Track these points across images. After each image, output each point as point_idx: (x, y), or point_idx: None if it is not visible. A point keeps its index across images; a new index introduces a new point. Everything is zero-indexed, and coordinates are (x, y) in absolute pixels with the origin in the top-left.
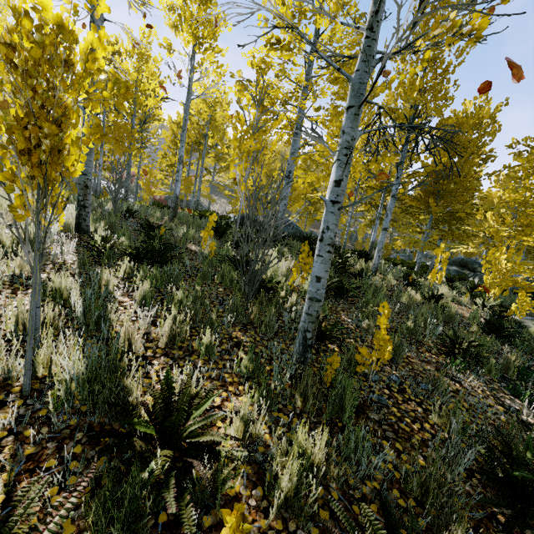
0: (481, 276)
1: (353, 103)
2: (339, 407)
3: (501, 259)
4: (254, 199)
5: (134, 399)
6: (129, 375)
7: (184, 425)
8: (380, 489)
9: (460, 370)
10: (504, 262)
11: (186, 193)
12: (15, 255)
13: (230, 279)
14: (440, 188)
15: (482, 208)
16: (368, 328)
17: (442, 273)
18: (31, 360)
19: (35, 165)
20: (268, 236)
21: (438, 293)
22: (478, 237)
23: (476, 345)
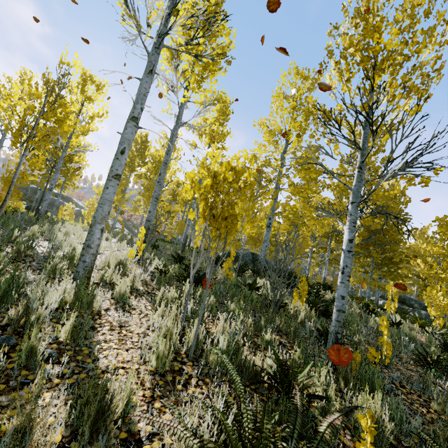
0: (419, 311)
1: (355, 201)
2: (370, 389)
3: (438, 295)
4: (276, 244)
5: (258, 365)
6: (243, 353)
7: (296, 382)
8: (419, 443)
9: (437, 377)
10: (441, 298)
11: (179, 232)
12: (117, 273)
13: (251, 298)
14: (377, 239)
15: (409, 255)
16: (359, 341)
17: (395, 304)
18: (197, 336)
19: (223, 229)
20: (288, 269)
21: (394, 321)
22: (406, 278)
23: (442, 359)
